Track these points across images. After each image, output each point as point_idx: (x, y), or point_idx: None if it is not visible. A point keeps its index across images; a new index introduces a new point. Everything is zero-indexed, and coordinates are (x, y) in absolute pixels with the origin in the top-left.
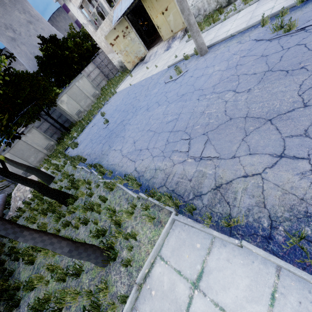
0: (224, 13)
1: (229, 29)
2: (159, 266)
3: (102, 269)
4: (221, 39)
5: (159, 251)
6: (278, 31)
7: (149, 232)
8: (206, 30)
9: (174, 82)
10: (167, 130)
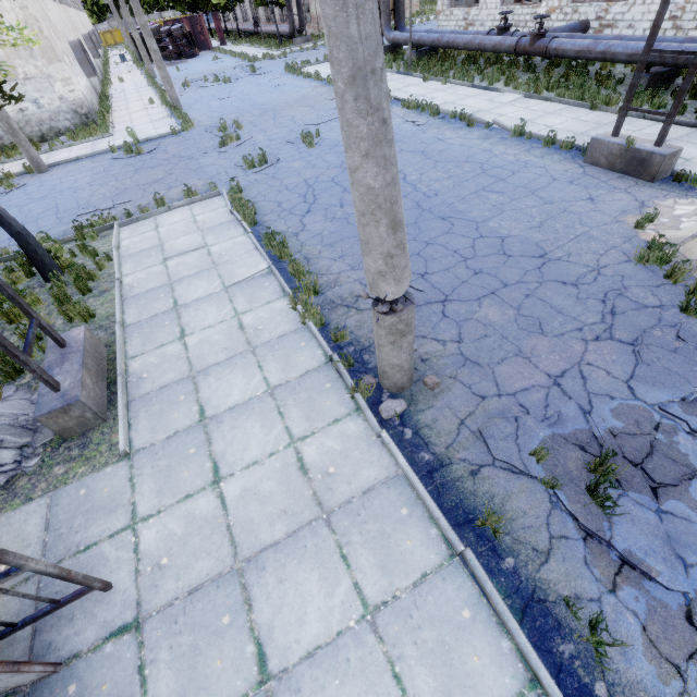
0: (43, 147)
1: (68, 156)
2: (126, 241)
3: (61, 276)
4: (65, 161)
5: (119, 240)
6: (131, 155)
7: (99, 243)
8: (23, 158)
9: (6, 195)
10: (49, 215)
